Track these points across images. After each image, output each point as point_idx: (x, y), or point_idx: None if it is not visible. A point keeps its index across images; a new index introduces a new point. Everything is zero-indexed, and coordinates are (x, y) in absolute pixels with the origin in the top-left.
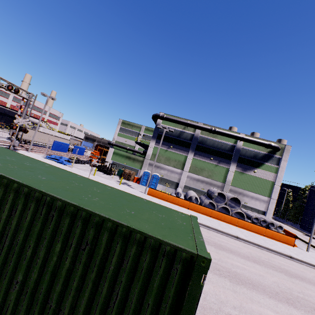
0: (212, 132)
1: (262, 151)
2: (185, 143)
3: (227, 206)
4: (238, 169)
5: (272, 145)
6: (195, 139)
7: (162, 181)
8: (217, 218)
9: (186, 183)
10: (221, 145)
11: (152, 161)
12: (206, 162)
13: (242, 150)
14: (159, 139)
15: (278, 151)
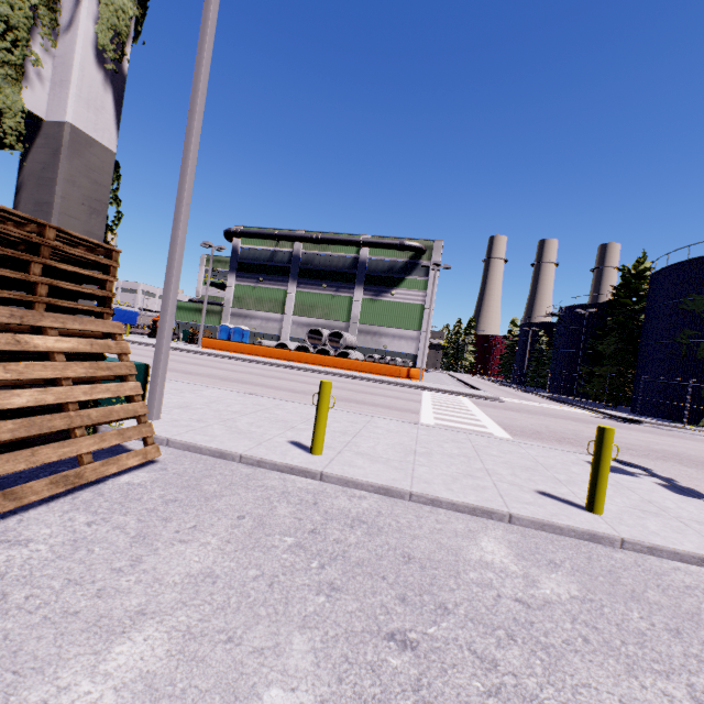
0: (315, 242)
1: (400, 258)
2: (282, 269)
3: (327, 347)
4: (368, 295)
5: (407, 245)
6: (295, 259)
7: (256, 338)
8: (297, 360)
9: (292, 334)
10: (338, 261)
11: (236, 309)
12: (318, 293)
13: (370, 264)
14: (241, 270)
15: (422, 253)
